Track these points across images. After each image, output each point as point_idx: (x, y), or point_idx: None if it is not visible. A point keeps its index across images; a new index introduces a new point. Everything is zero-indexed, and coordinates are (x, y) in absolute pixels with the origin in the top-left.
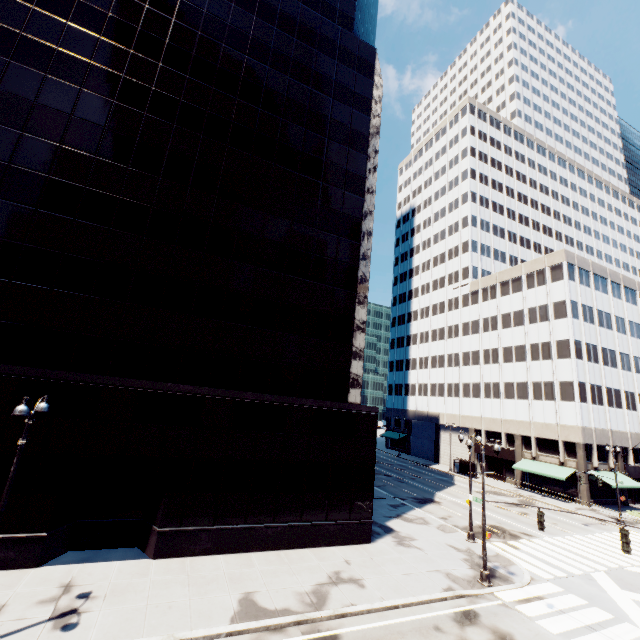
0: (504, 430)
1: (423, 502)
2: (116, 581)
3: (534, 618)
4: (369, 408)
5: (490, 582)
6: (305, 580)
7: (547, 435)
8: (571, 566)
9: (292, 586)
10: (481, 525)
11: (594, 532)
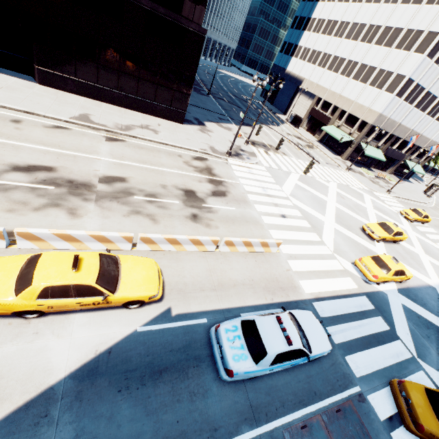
0: (335, 103)
1: (243, 124)
2: (11, 85)
3: (234, 170)
4: (199, 28)
5: (230, 156)
6: (126, 121)
7: (356, 114)
8: (286, 168)
9: (116, 120)
10: (264, 143)
11: (326, 166)
